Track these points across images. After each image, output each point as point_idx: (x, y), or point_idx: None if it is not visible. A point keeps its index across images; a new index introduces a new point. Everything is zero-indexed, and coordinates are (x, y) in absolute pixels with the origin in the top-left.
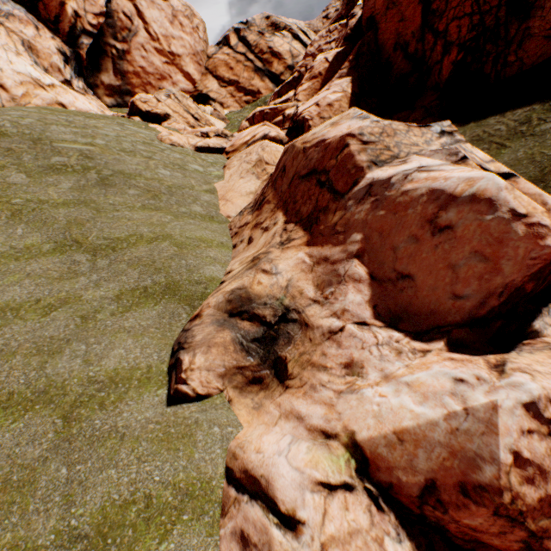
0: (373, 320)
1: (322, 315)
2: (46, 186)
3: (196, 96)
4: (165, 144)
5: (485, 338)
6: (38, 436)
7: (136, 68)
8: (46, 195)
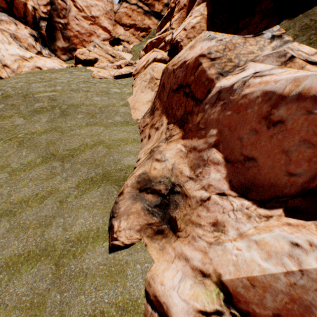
0: (229, 191)
1: (195, 188)
2: (34, 123)
3: (112, 41)
4: (96, 79)
5: (316, 204)
6: (44, 276)
7: (74, 33)
8: (34, 128)
